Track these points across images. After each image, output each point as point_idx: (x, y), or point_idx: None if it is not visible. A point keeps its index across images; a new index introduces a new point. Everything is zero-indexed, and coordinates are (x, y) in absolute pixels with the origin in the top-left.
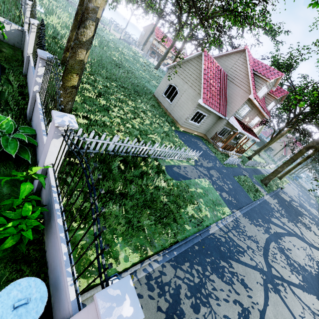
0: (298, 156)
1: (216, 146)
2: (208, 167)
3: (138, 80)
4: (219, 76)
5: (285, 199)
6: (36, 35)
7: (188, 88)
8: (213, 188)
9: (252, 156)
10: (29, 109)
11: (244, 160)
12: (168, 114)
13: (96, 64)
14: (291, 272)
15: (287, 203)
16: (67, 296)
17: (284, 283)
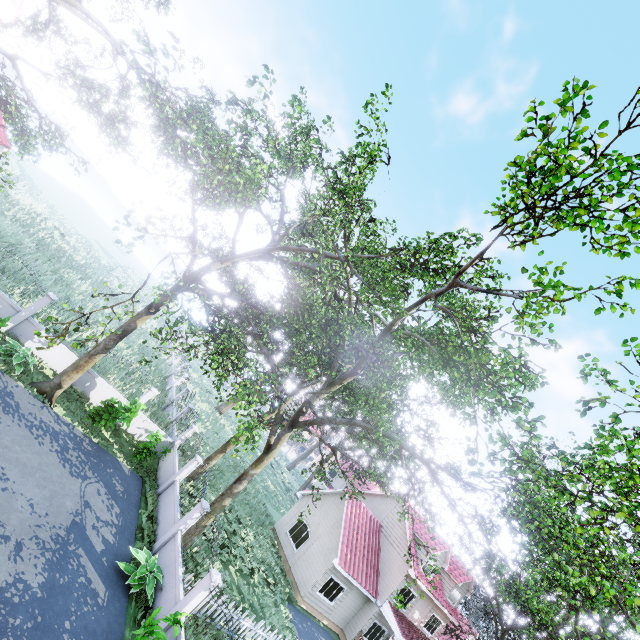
0: None
1: None
2: None
3: (258, 499)
4: (368, 526)
5: None
6: (194, 467)
7: (323, 534)
8: None
9: None
10: (162, 544)
11: None
12: (287, 570)
13: (217, 471)
14: None
15: None
16: None
17: None
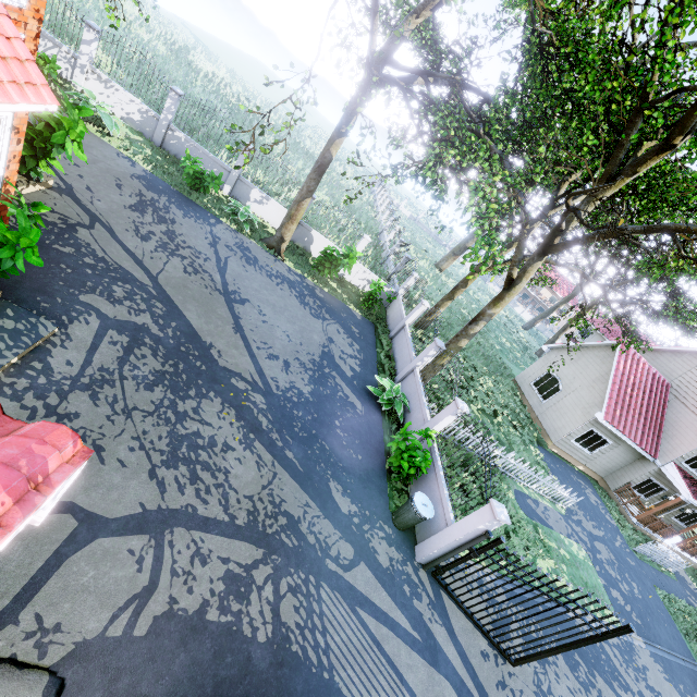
0: None
1: (624, 510)
2: (593, 534)
3: (494, 352)
4: (649, 384)
5: None
6: (421, 312)
7: (580, 388)
8: (593, 569)
9: None
10: (402, 377)
11: None
12: (533, 418)
13: (445, 323)
14: None
15: None
16: (444, 519)
17: None
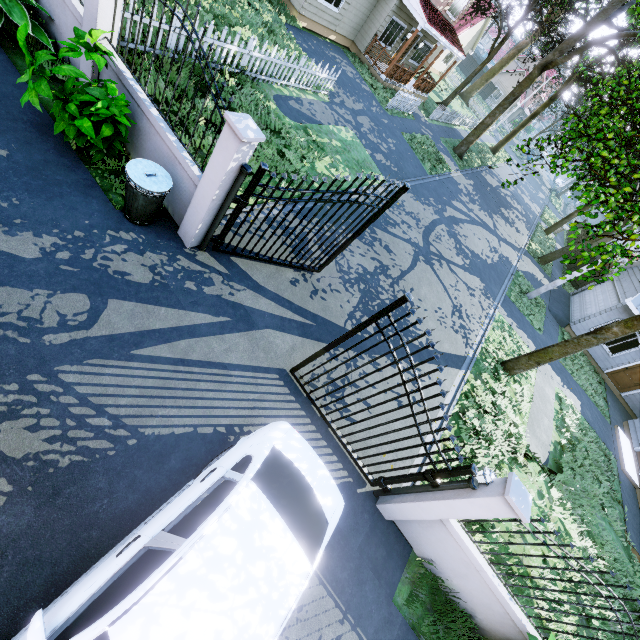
0: (524, 87)
1: (375, 71)
2: (355, 111)
3: None
4: None
5: (489, 183)
6: None
7: None
8: (361, 145)
9: (448, 100)
10: None
11: (432, 109)
12: None
13: None
14: (456, 255)
15: (491, 188)
16: (190, 180)
17: (442, 261)
